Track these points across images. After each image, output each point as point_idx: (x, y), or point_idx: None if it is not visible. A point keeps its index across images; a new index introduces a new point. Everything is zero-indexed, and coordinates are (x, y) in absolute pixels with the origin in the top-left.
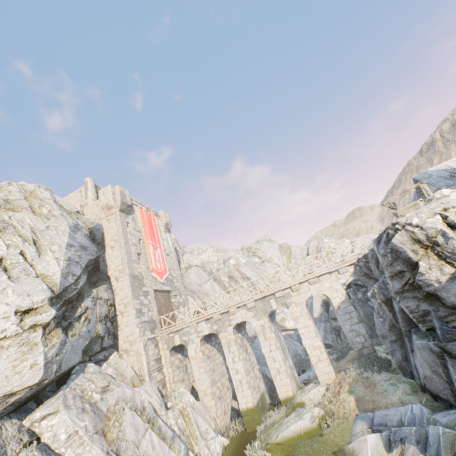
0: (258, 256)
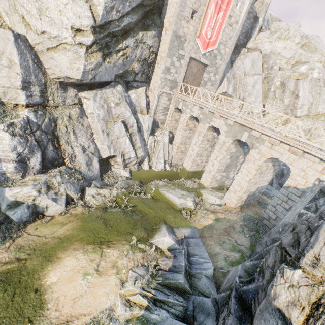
0: None
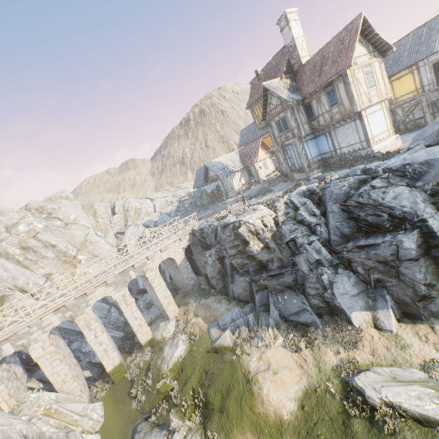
0: (59, 217)
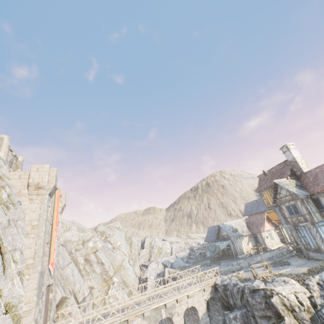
0: (110, 241)
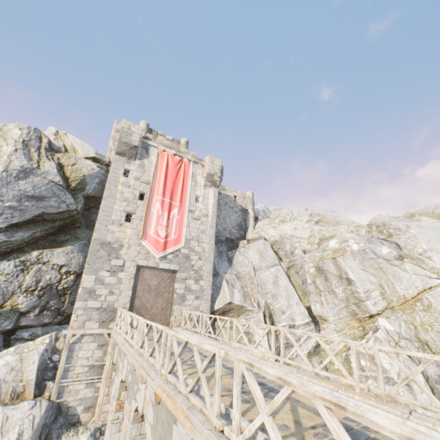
0: (397, 243)
